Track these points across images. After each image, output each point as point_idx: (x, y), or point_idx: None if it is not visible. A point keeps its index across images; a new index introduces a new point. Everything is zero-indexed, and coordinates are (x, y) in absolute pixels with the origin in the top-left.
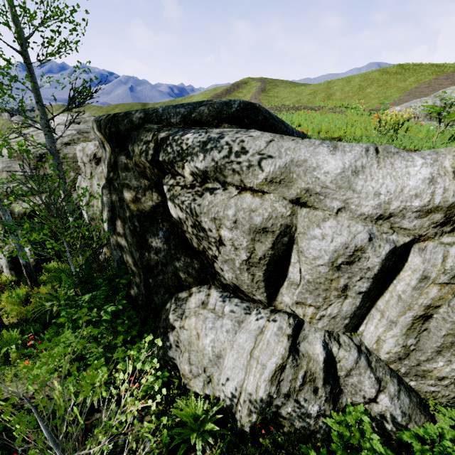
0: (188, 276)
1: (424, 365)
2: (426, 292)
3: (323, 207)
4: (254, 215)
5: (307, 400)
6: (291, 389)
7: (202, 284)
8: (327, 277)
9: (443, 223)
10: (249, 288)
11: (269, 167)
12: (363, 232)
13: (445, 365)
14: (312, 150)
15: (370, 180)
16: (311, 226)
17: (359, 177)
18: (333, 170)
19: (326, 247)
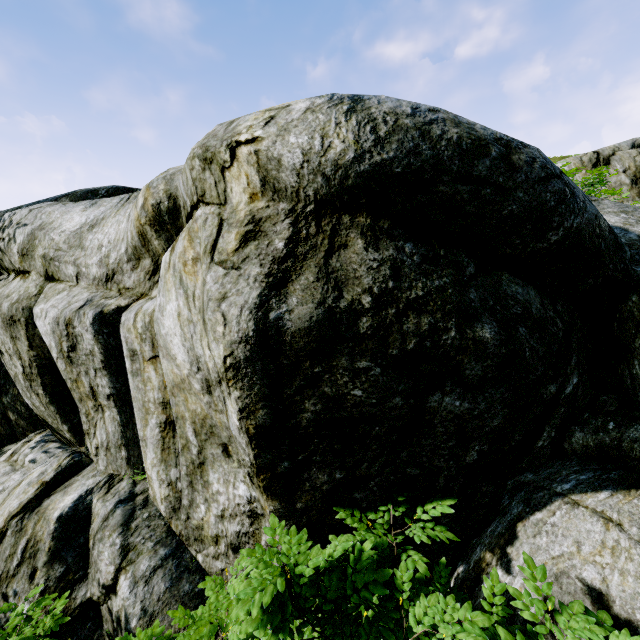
0: (19, 417)
1: (193, 515)
2: (149, 378)
3: (66, 277)
4: (6, 301)
5: (18, 594)
6: (3, 574)
7: (38, 428)
8: (71, 377)
9: (154, 271)
10: (52, 420)
11: (21, 237)
12: (82, 300)
13: (208, 511)
14: (68, 210)
15: (99, 232)
16: (41, 303)
17: (93, 231)
18: (71, 227)
19: (45, 327)
